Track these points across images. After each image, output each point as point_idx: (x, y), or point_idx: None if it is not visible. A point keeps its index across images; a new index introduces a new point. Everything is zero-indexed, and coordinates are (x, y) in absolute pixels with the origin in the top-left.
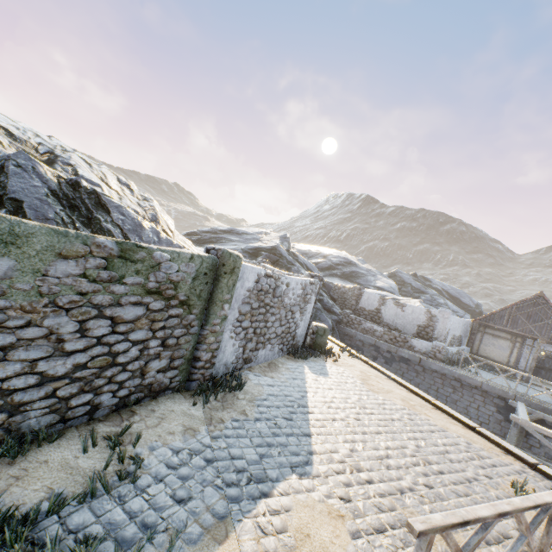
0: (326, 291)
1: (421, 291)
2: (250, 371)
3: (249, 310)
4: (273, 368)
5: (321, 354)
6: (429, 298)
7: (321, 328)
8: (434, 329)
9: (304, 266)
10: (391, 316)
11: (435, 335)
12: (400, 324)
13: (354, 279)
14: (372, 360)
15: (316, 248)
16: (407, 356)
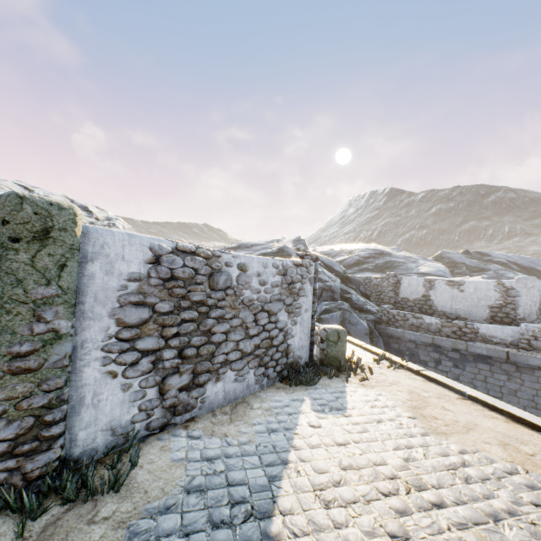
0: (354, 287)
1: (480, 269)
2: (185, 428)
3: (150, 316)
4: (239, 414)
5: (341, 372)
6: (494, 275)
7: (332, 331)
8: (516, 306)
9: (320, 264)
10: (445, 301)
11: (521, 315)
12: (462, 310)
13: (390, 269)
14: (434, 366)
15: (339, 247)
16: (485, 352)
